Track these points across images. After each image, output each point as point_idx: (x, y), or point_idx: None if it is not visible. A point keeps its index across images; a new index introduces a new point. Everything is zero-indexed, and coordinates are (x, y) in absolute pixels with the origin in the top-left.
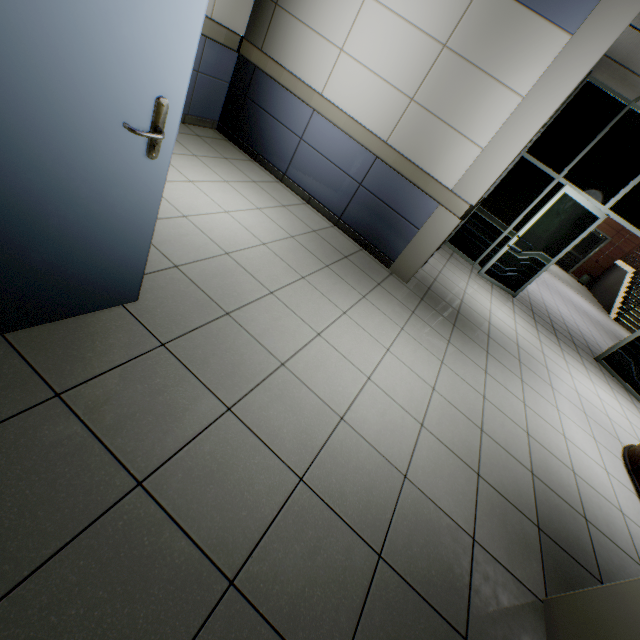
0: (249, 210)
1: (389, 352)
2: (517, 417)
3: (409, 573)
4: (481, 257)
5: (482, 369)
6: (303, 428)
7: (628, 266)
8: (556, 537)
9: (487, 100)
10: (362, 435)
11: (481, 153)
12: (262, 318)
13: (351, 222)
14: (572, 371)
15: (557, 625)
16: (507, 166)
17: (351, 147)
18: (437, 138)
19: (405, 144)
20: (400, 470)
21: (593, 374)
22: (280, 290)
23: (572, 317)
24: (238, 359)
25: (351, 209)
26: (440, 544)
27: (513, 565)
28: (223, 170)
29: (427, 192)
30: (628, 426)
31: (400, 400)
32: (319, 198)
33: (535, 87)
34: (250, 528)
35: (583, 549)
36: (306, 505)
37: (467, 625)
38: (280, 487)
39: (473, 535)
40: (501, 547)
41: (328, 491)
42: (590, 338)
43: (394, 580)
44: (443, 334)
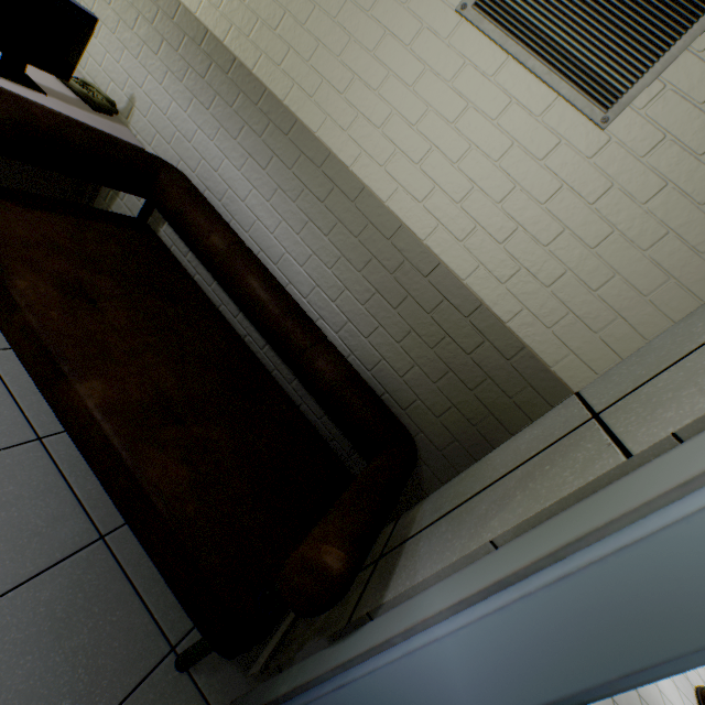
0: None
1: None
2: None
3: None
4: None
5: None
6: None
7: None
8: None
9: None
10: None
11: None
12: None
13: None
14: None
15: None
16: None
17: None
18: None
19: None
20: None
21: None
22: None
23: None
24: None
25: None
26: None
27: None
28: None
29: None
30: None
31: None
32: None
33: None
34: None
35: None
36: None
37: None
38: None
39: None
40: None
41: None
42: None
43: None
44: None
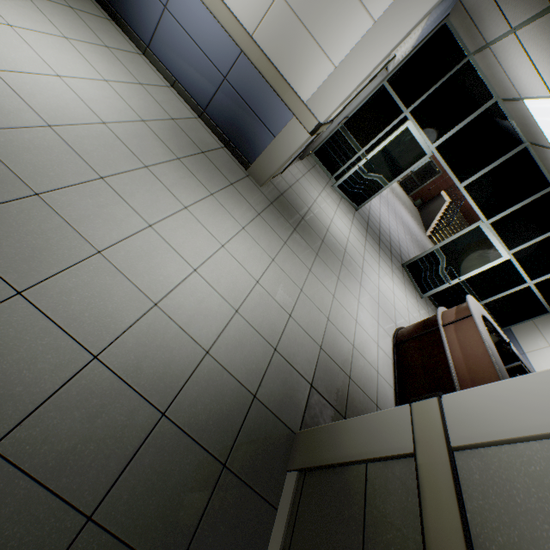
0: (92, 80)
1: (224, 248)
2: (324, 306)
3: (188, 425)
4: (338, 172)
5: (308, 268)
6: (109, 313)
7: (448, 197)
8: (323, 391)
9: (346, 15)
10: (174, 319)
11: (334, 71)
12: (83, 203)
13: (215, 117)
14: (381, 273)
15: (298, 448)
16: (355, 90)
17: (217, 32)
18: (299, 45)
19: (269, 43)
20: (204, 347)
21: (396, 276)
22: (114, 176)
23: (398, 232)
24: (42, 243)
25: (215, 103)
26: (224, 402)
27: (282, 412)
28: (64, 22)
29: (285, 101)
30: (406, 314)
31: (222, 290)
32: (184, 84)
33: (386, 13)
34: (24, 401)
35: (340, 397)
36: (96, 379)
37: (229, 455)
38: (69, 365)
39: (255, 393)
40: (276, 400)
41: (124, 366)
42: (405, 249)
43: (172, 431)
44: (282, 236)
